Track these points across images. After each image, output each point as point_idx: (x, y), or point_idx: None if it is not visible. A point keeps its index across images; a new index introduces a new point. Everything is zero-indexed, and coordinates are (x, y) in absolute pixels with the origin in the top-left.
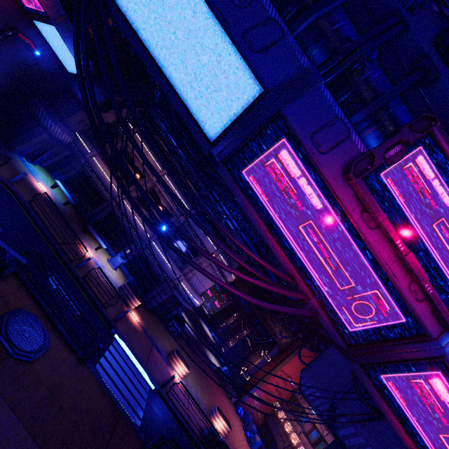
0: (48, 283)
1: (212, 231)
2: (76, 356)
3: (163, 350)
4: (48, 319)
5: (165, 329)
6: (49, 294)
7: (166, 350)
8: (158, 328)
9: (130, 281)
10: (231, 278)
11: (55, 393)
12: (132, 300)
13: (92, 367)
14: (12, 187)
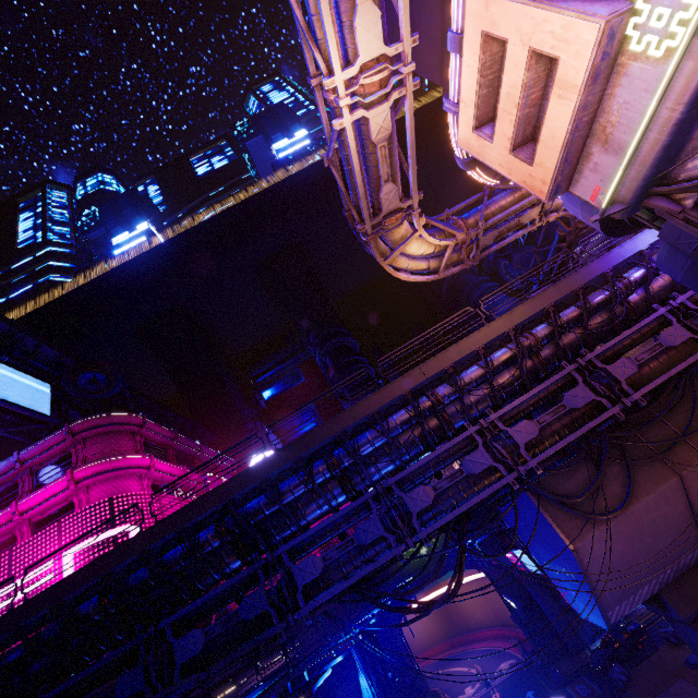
0: None
1: None
2: None
3: None
4: None
5: None
6: None
7: None
8: None
9: None
10: None
11: None
12: None
13: None
14: None
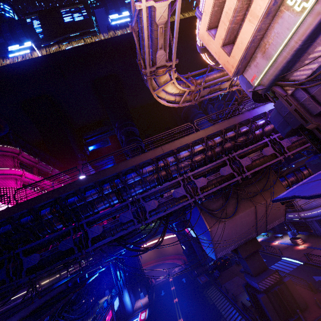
0: None
1: None
2: None
3: None
4: None
5: None
6: None
7: None
8: None
9: (305, 234)
10: None
11: None
12: (296, 242)
13: None
14: None
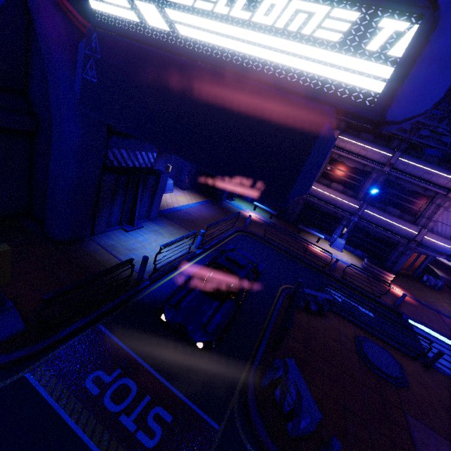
0: (334, 298)
1: (436, 161)
2: (418, 362)
3: (448, 314)
4: (372, 335)
5: (424, 287)
6: (360, 315)
7: (450, 312)
8: (420, 290)
9: (359, 255)
10: None
11: (449, 411)
12: (384, 276)
13: (436, 368)
14: (249, 231)
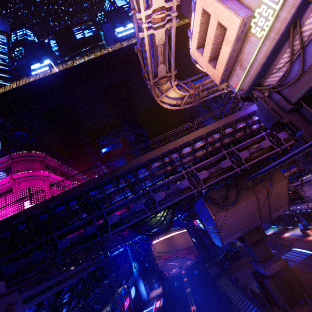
0: None
1: None
2: None
3: None
4: None
5: None
6: None
7: None
8: None
9: None
10: (311, 177)
11: None
12: (307, 233)
13: None
14: None
